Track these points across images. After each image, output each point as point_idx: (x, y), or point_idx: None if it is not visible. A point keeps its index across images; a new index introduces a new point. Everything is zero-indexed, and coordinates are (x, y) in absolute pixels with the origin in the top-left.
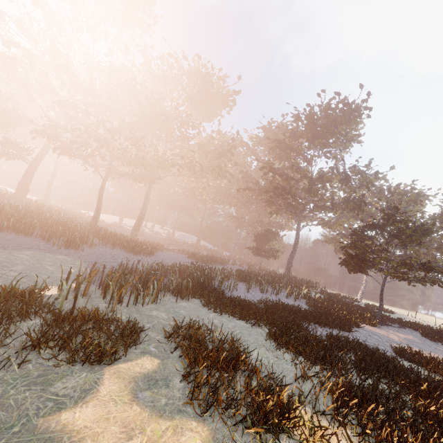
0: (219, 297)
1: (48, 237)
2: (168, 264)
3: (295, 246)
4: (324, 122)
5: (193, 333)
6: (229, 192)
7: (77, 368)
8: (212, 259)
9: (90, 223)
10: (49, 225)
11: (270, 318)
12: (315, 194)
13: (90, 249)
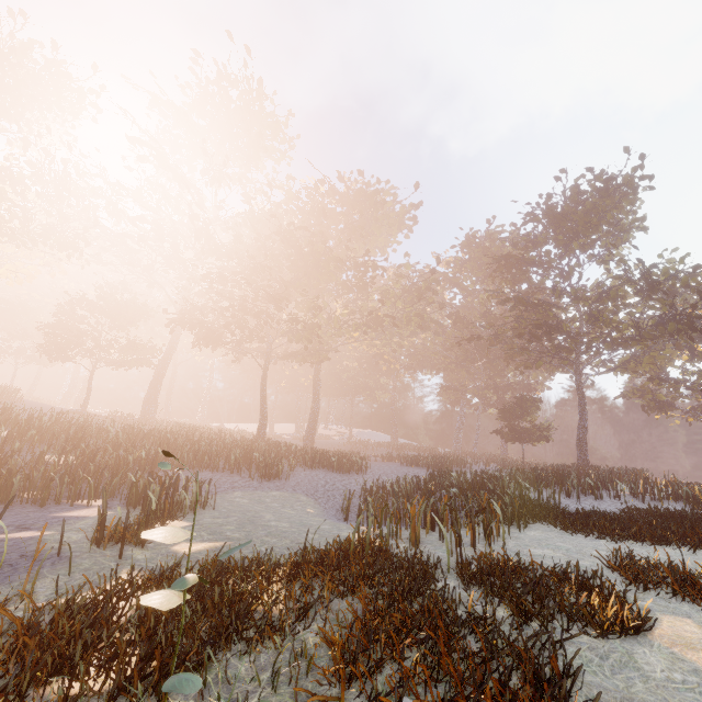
0: (561, 515)
1: (238, 467)
2: (398, 479)
3: (583, 414)
4: (578, 213)
5: (675, 570)
6: (428, 350)
7: (619, 642)
8: (451, 461)
9: (256, 437)
10: (223, 451)
11: (700, 534)
12: (605, 322)
13: (291, 476)
